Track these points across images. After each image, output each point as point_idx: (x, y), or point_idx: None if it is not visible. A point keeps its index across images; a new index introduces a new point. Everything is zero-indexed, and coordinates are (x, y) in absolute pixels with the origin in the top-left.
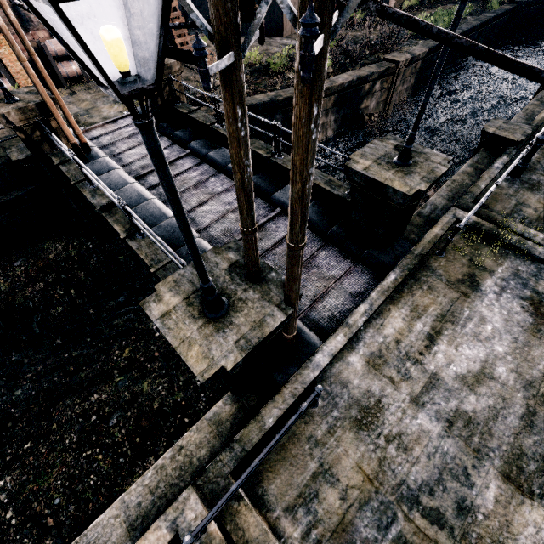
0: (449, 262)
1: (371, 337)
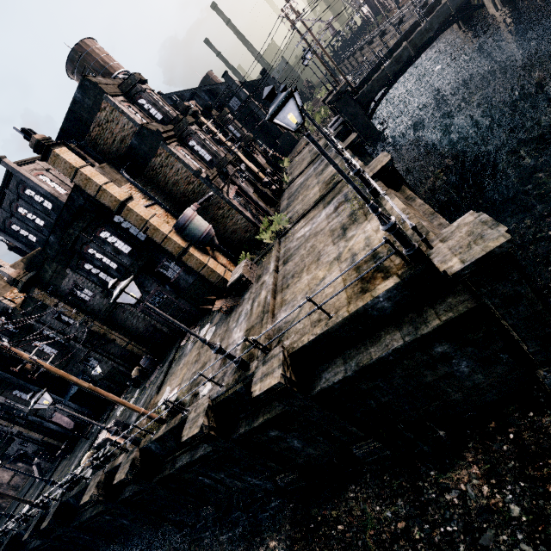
0: None
1: None
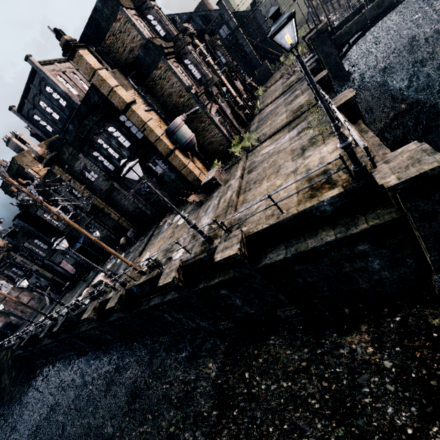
0: None
1: None
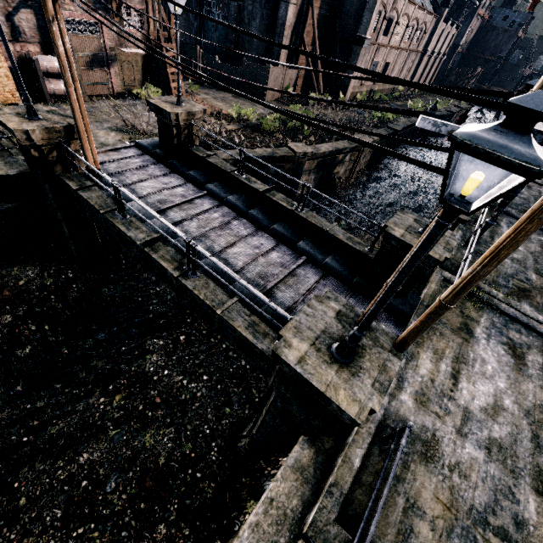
0: (447, 312)
1: (412, 377)
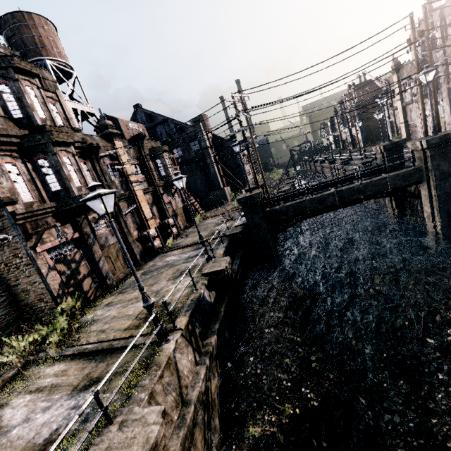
0: None
1: None
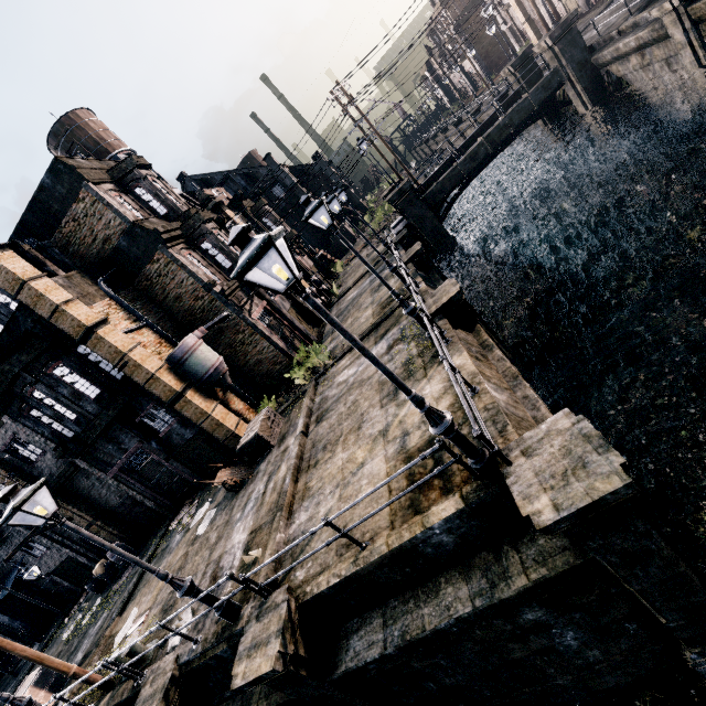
0: None
1: None
